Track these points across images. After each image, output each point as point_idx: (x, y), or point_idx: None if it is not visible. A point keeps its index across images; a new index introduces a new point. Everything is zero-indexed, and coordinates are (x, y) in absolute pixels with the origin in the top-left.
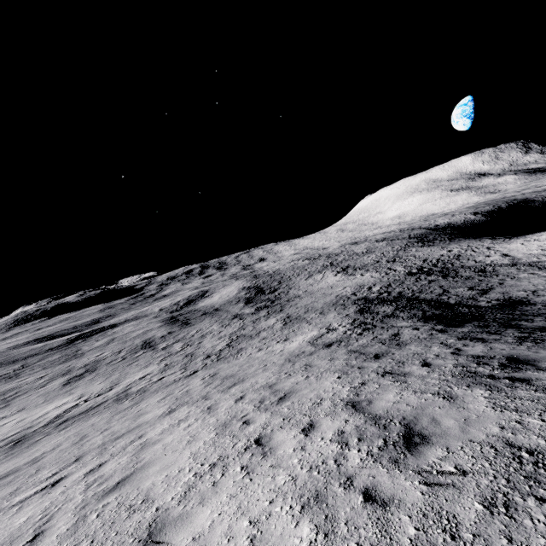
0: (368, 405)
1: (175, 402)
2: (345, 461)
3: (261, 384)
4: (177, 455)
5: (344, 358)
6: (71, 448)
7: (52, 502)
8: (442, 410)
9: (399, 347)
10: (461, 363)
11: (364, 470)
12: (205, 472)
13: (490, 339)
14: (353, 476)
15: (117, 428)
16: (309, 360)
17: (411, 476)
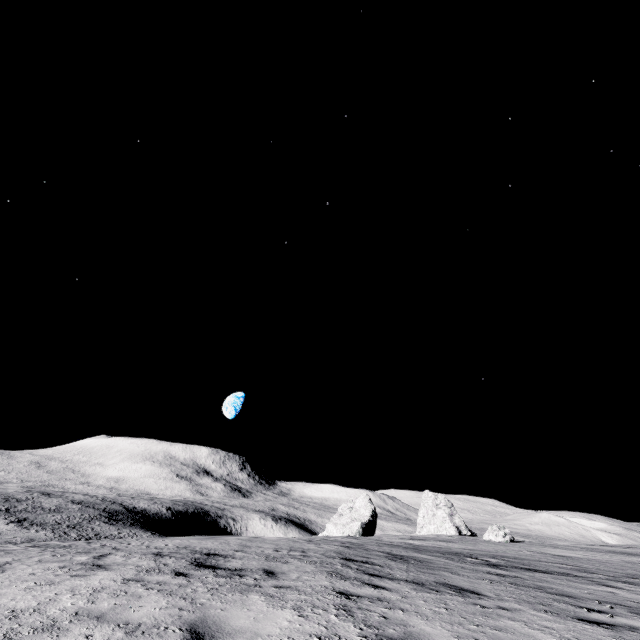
0: None
1: None
2: None
3: None
4: None
5: None
6: None
7: None
8: None
9: None
10: None
11: None
12: None
13: None
14: None
15: None
16: None
17: None
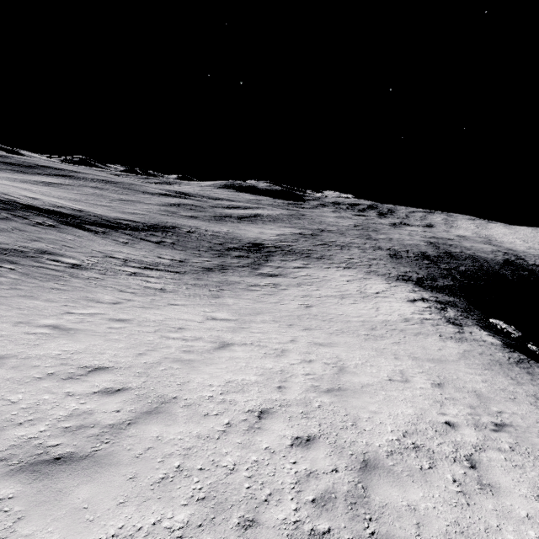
0: None
1: None
2: None
3: None
4: None
5: None
6: None
7: None
8: None
9: None
10: None
11: None
12: None
13: None
14: None
15: None
16: None
17: None
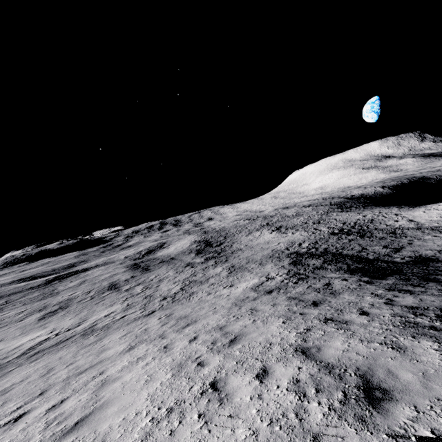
0: (318, 352)
1: (134, 339)
2: (306, 416)
3: (212, 325)
4: (134, 396)
5: (285, 304)
6: (38, 380)
7: (11, 440)
8: (395, 362)
9: (334, 296)
10: (398, 313)
11: (330, 428)
12: (162, 417)
13: (416, 291)
14: (319, 435)
15: (81, 363)
16: (253, 305)
17: (385, 440)
